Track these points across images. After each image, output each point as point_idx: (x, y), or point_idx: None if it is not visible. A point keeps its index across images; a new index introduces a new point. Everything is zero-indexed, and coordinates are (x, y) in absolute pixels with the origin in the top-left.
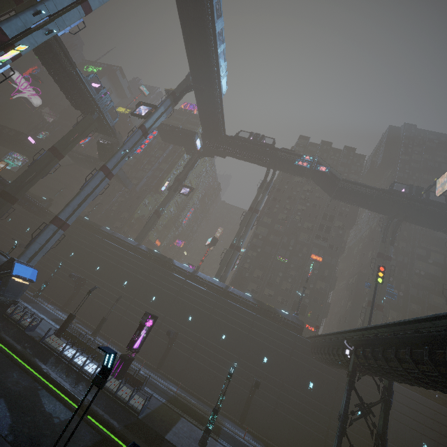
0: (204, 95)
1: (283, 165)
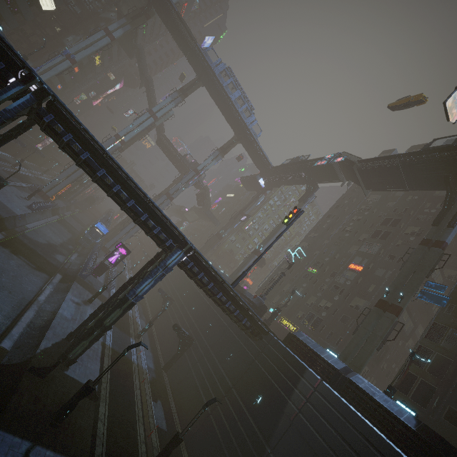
0: (245, 141)
1: (317, 174)
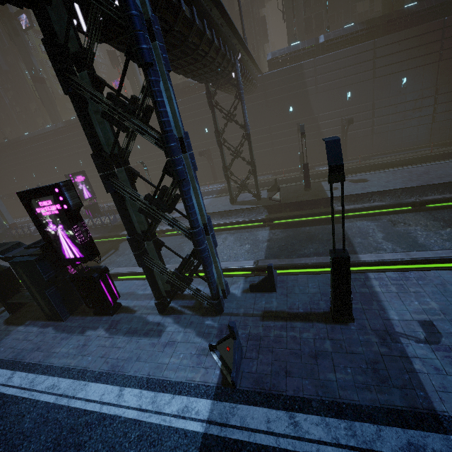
0: None
1: None
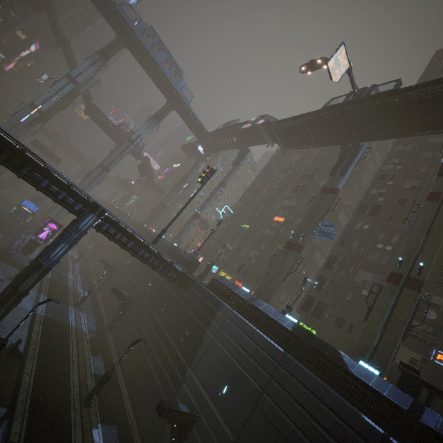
0: (178, 108)
1: (246, 137)
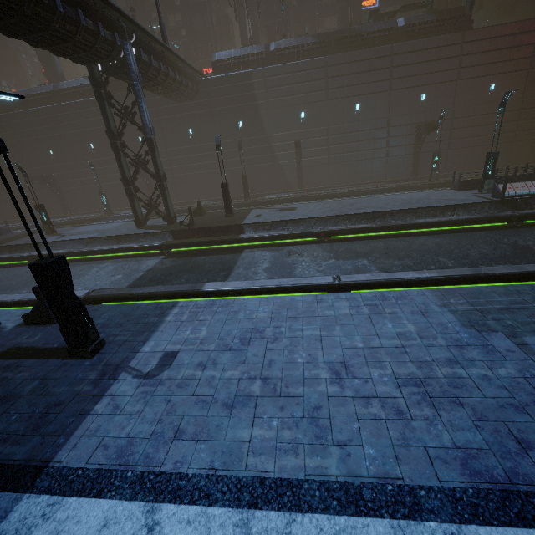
0: None
1: None
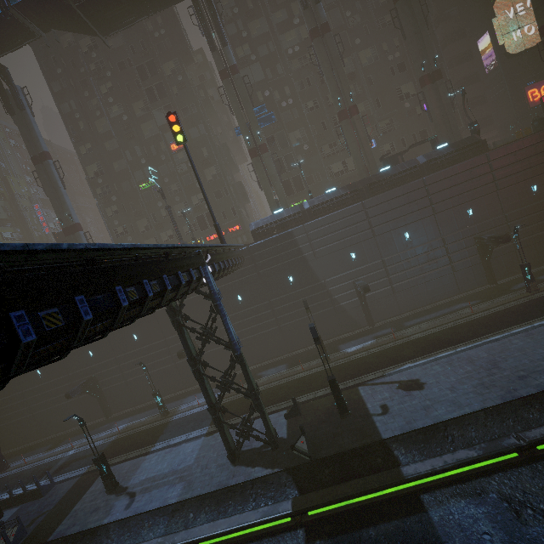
0: None
1: None
